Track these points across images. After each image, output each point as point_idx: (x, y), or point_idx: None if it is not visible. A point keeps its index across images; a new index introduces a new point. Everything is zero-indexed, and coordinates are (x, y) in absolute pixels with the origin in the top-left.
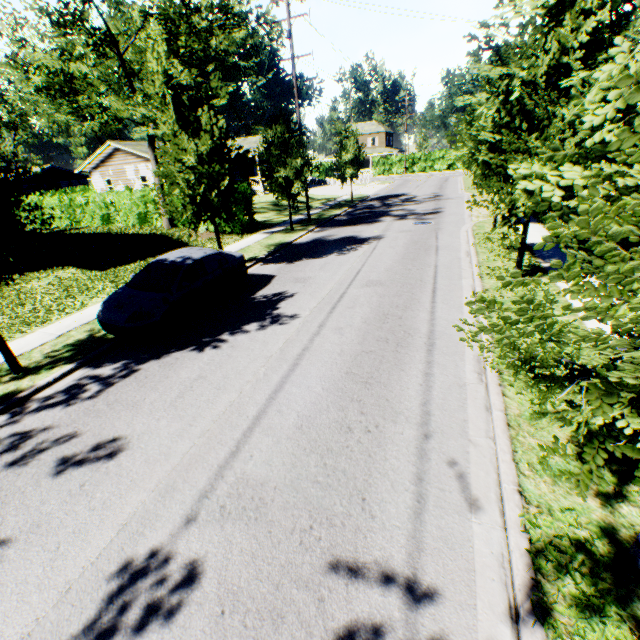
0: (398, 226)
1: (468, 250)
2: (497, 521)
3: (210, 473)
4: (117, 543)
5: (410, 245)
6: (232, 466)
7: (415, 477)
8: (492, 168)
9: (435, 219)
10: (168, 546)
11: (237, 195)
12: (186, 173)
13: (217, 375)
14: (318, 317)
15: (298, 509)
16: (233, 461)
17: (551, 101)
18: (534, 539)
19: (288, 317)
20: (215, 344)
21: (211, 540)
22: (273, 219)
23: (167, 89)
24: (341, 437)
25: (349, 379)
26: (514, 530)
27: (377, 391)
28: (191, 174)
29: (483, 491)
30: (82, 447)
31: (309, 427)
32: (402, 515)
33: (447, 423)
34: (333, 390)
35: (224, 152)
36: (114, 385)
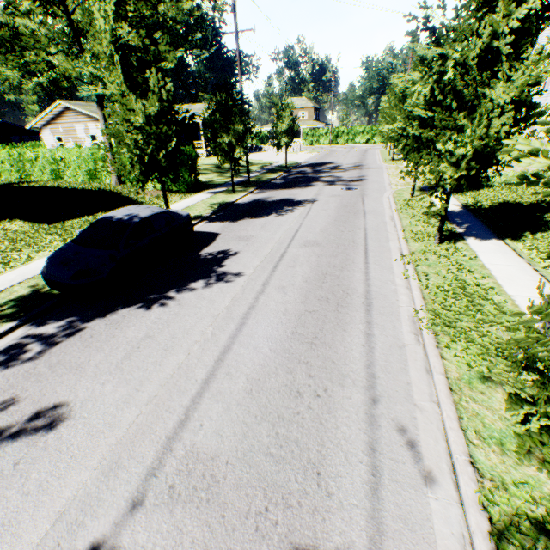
0: (328, 191)
1: (391, 215)
2: (453, 496)
3: (158, 446)
4: (52, 537)
5: (340, 208)
6: (181, 437)
7: (368, 447)
8: (423, 142)
9: (360, 186)
10: (111, 539)
11: (183, 157)
12: (134, 133)
13: (165, 334)
14: (262, 275)
15: (252, 487)
16: (182, 431)
17: (482, 82)
18: (495, 519)
19: (233, 275)
20: (162, 301)
21: (159, 529)
22: (216, 180)
23: (115, 49)
24: (291, 402)
25: (295, 339)
26: (473, 508)
27: (323, 352)
28: (139, 134)
29: (435, 461)
30: (19, 417)
31: (259, 392)
32: (359, 491)
33: (392, 386)
34: (280, 351)
35: (171, 115)
36: (57, 345)
